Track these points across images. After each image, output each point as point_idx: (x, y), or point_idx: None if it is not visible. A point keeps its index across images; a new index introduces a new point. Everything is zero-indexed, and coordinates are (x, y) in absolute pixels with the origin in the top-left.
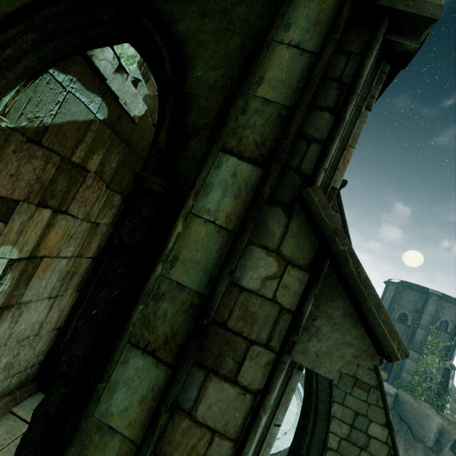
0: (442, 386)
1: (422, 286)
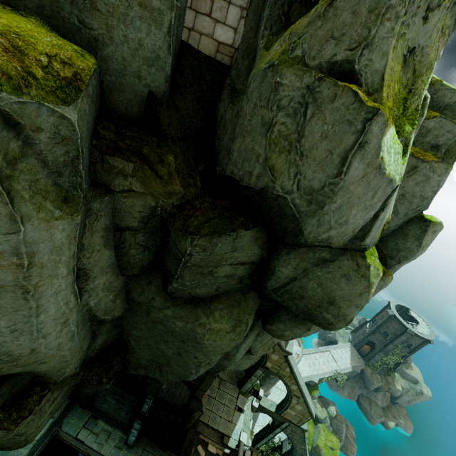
0: (394, 367)
1: (405, 325)
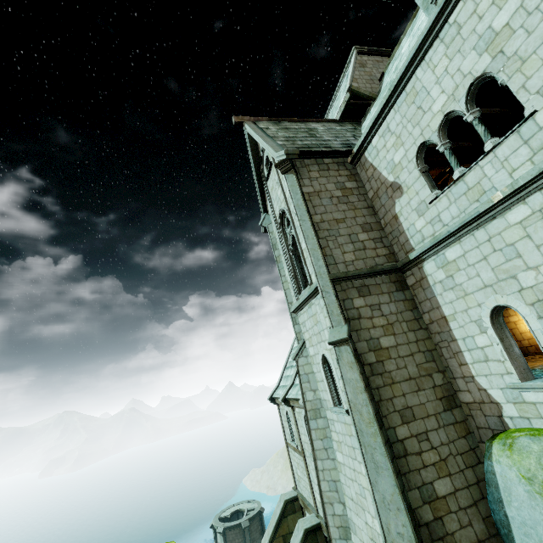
0: None
1: (258, 511)
